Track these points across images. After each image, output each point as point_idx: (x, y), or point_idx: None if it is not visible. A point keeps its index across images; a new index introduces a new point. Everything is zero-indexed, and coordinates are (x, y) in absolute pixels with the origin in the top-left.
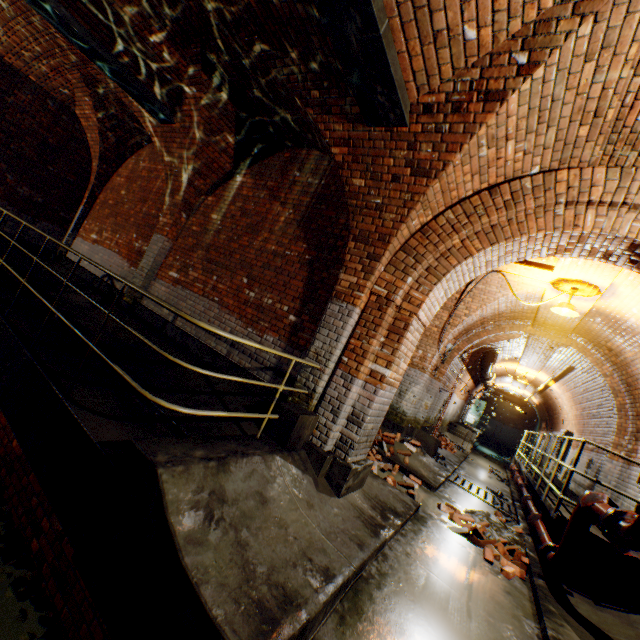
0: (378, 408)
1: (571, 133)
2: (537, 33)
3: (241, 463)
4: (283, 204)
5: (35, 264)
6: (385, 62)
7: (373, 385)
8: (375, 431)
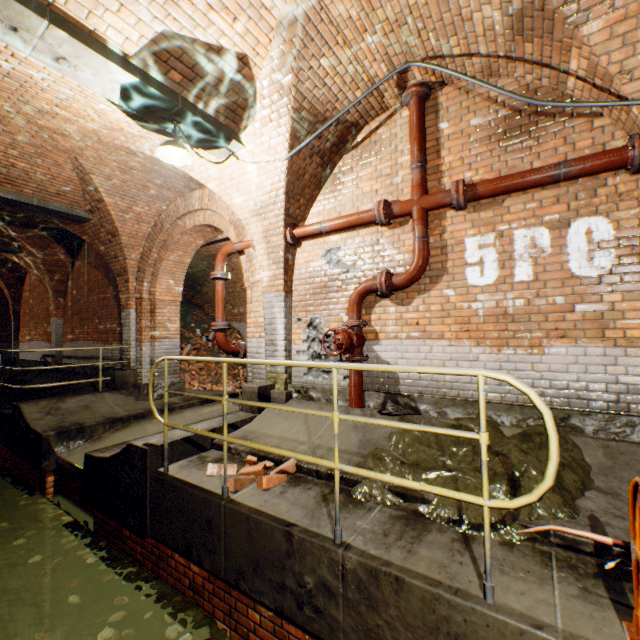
0: (165, 352)
1: (151, 194)
2: (85, 181)
3: (75, 398)
4: (98, 269)
5: None
6: (51, 209)
7: (153, 342)
8: (176, 364)
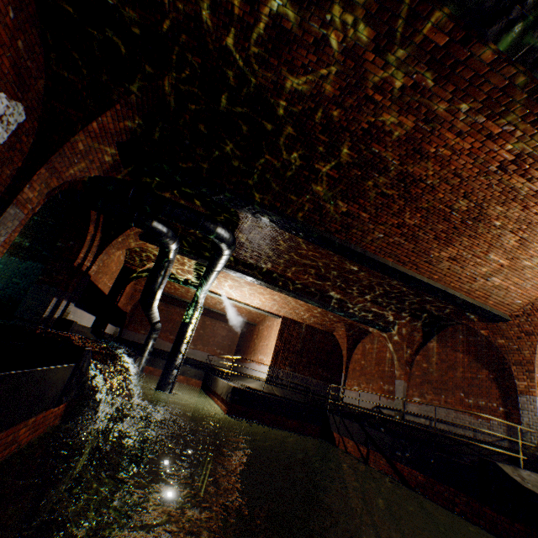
0: None
1: None
2: None
3: (521, 470)
4: (461, 352)
5: (378, 406)
6: (492, 313)
7: None
8: None
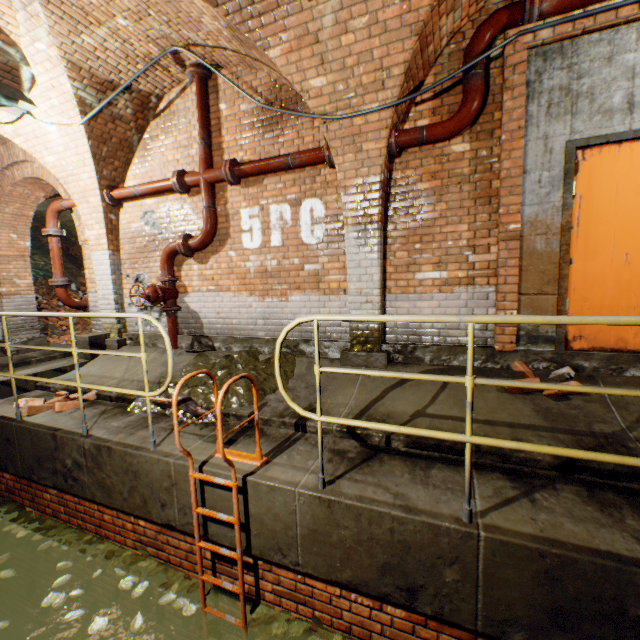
0: (17, 309)
1: None
2: None
3: None
4: None
5: None
6: None
7: (1, 299)
8: (34, 320)
